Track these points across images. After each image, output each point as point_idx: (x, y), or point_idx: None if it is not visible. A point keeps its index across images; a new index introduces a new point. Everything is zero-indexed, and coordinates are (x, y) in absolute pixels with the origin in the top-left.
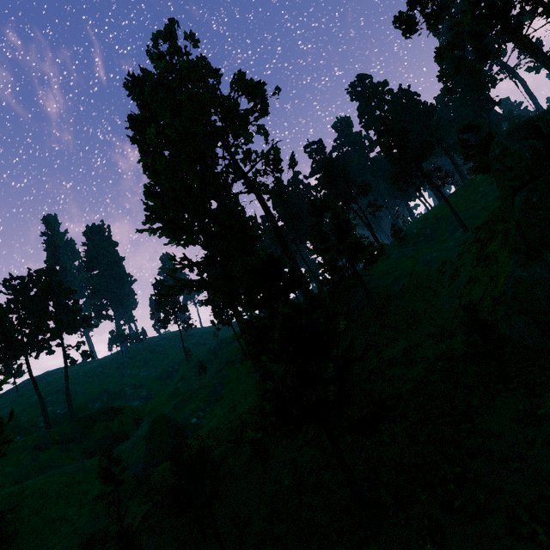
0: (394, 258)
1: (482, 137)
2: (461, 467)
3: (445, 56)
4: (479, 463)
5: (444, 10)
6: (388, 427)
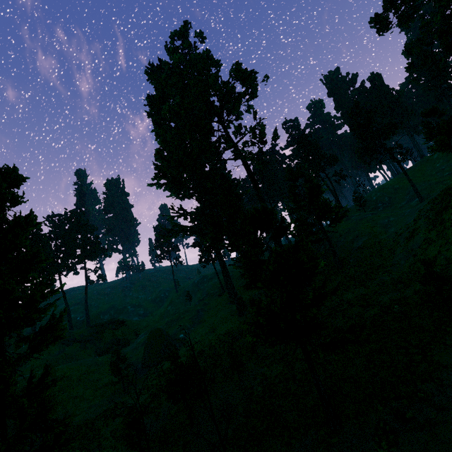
0: (354, 219)
1: (444, 121)
2: (413, 387)
3: (414, 50)
4: (429, 386)
5: (416, 12)
6: (354, 347)
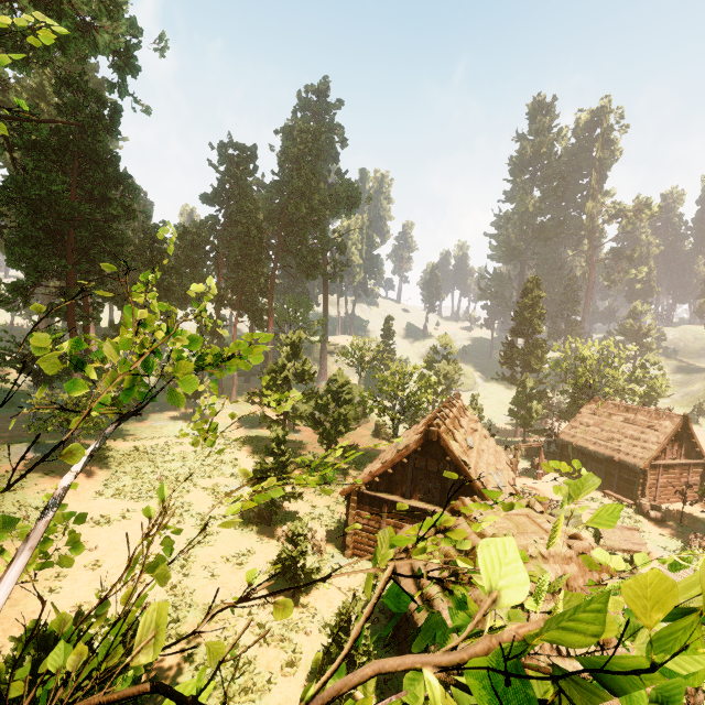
0: None
1: None
2: None
3: None
4: None
5: None
6: None
